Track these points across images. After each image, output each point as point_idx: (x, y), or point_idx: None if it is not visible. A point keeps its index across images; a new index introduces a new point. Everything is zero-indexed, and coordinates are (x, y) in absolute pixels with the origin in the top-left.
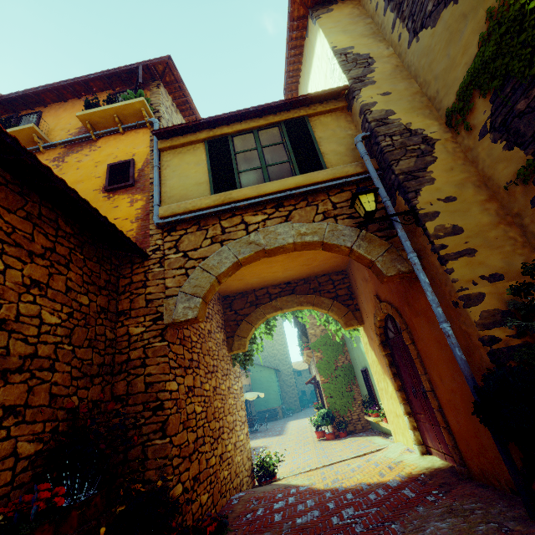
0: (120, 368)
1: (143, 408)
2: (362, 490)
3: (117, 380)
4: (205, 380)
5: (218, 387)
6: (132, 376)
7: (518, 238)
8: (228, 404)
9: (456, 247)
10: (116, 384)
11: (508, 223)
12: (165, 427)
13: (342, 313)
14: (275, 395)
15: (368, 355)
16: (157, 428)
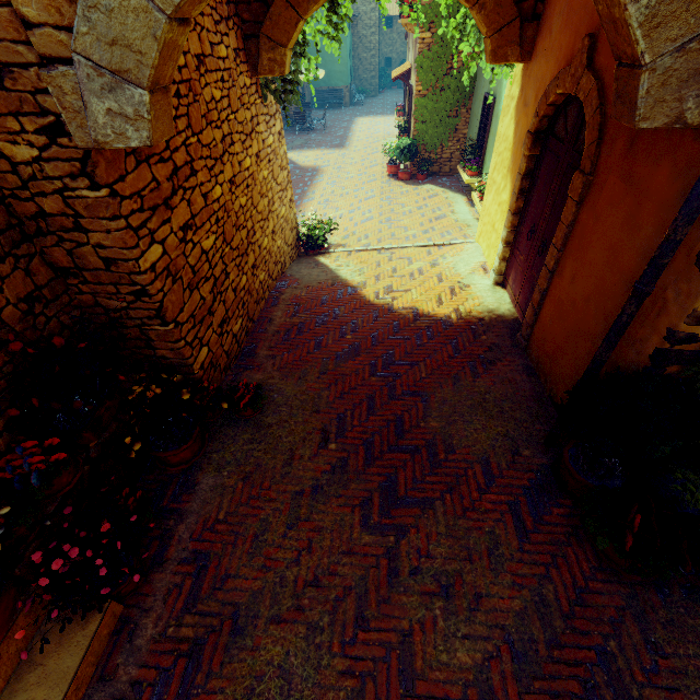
0: (36, 226)
1: (116, 290)
2: (411, 322)
3: (45, 245)
4: (211, 185)
5: (238, 172)
6: (69, 243)
7: None
8: (259, 183)
9: None
10: (47, 250)
11: None
12: (162, 315)
13: (500, 20)
14: (342, 67)
15: (503, 118)
16: (151, 315)
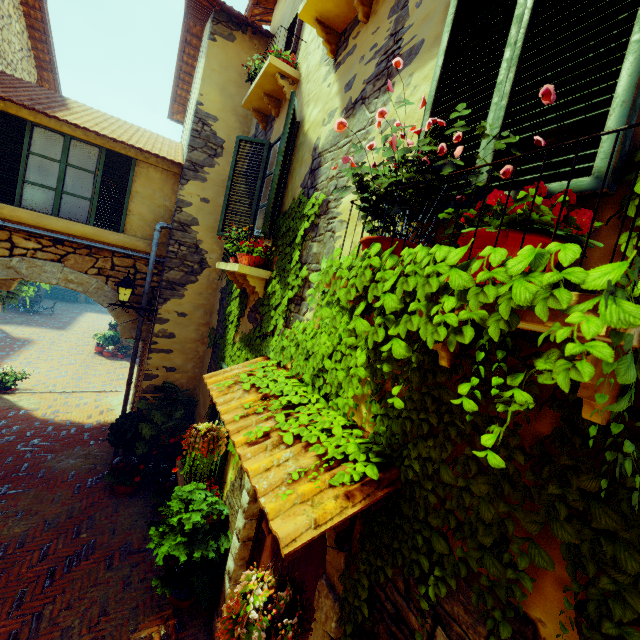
0: None
1: None
2: (64, 426)
3: None
4: None
5: None
6: None
7: (201, 353)
8: None
9: (163, 346)
10: None
11: (203, 343)
12: None
13: None
14: None
15: None
16: None
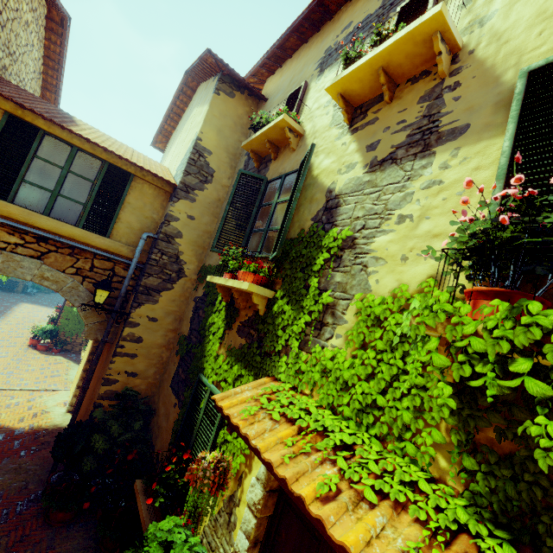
0: None
1: None
2: None
3: None
4: None
5: None
6: None
7: (165, 358)
8: None
9: (129, 349)
10: None
11: (168, 348)
12: None
13: None
14: None
15: None
16: None
